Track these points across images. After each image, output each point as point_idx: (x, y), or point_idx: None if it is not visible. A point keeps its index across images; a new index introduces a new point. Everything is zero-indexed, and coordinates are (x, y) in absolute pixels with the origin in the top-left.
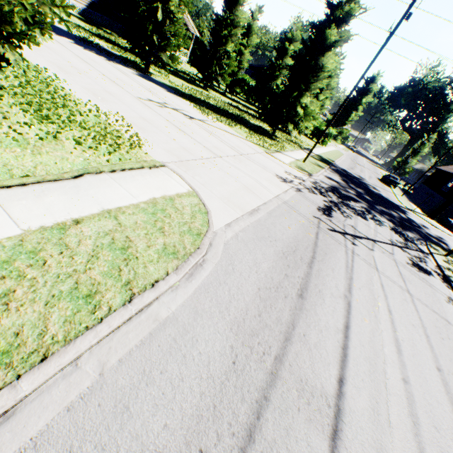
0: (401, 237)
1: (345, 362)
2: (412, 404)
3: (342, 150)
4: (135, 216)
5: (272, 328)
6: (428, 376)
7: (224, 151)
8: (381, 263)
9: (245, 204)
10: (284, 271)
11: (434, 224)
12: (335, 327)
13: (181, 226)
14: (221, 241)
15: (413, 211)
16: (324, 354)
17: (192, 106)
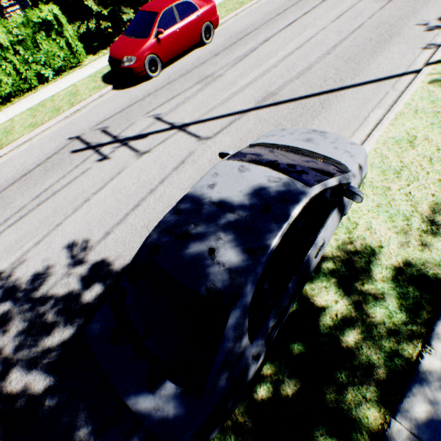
0: None
1: None
2: None
3: None
4: None
5: None
6: None
7: None
8: None
9: None
10: None
11: None
12: None
13: None
14: None
15: None
16: None
17: None
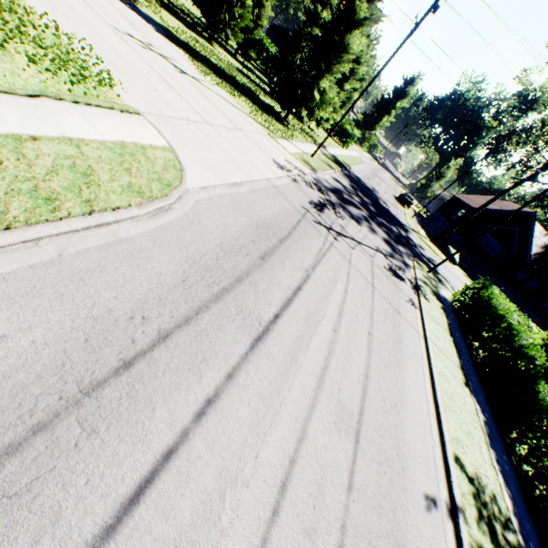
0: (390, 248)
1: (287, 308)
2: (333, 343)
3: (365, 159)
4: (100, 152)
5: (226, 271)
6: (357, 335)
7: (218, 120)
8: (356, 260)
9: (229, 176)
10: (252, 238)
11: (432, 248)
12: (288, 286)
13: (151, 173)
14: (192, 199)
15: (417, 233)
16: (269, 298)
17: (186, 58)
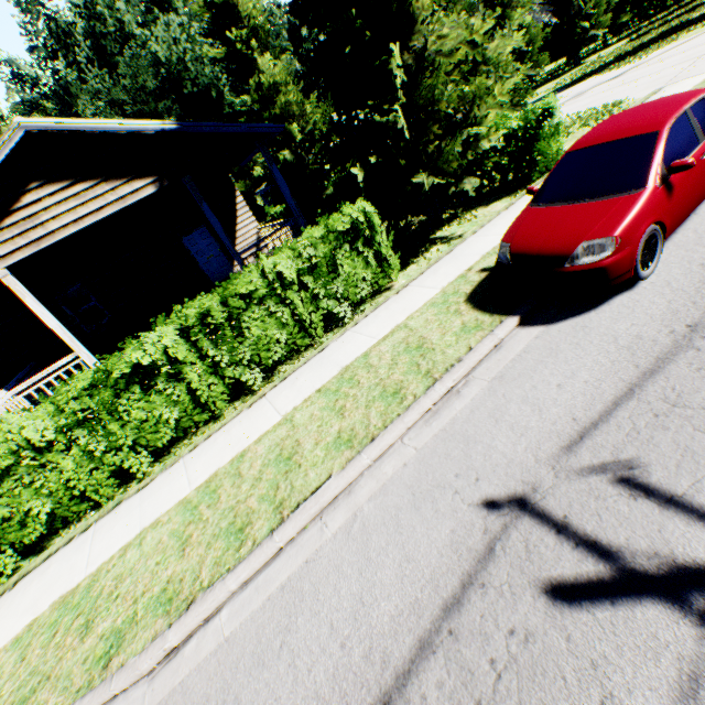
0: None
1: None
2: None
3: None
4: None
5: None
6: None
7: (700, 51)
8: None
9: None
10: None
11: None
12: None
13: None
14: None
15: None
16: None
17: (598, 77)
